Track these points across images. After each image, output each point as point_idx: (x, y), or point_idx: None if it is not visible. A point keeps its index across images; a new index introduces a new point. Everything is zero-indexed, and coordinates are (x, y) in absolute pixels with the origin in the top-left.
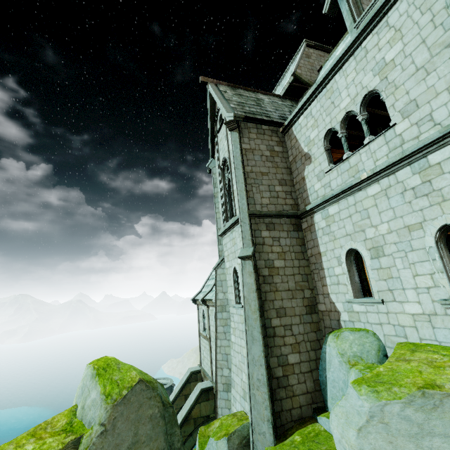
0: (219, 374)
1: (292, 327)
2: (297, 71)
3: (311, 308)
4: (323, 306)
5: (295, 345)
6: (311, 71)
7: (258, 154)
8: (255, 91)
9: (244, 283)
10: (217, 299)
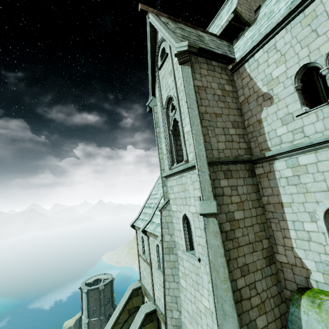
0: (168, 316)
1: (255, 284)
2: (237, 8)
3: (270, 258)
4: (284, 258)
5: (261, 305)
6: (249, 10)
7: (210, 92)
8: (194, 27)
9: (208, 245)
10: (164, 241)
